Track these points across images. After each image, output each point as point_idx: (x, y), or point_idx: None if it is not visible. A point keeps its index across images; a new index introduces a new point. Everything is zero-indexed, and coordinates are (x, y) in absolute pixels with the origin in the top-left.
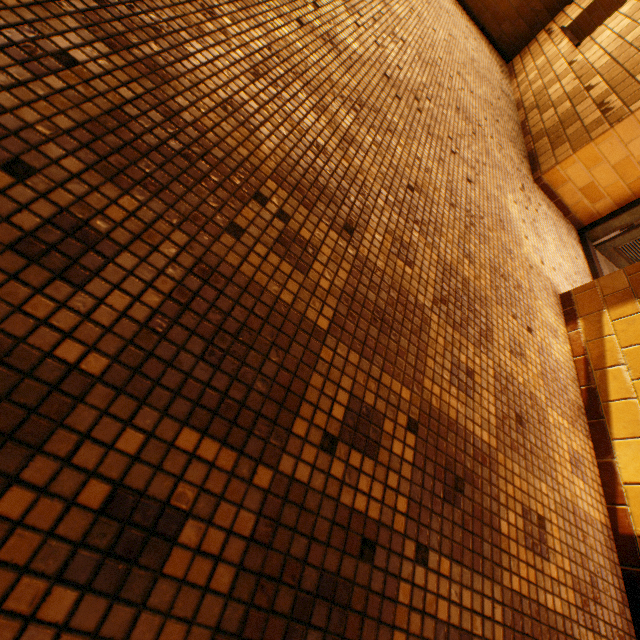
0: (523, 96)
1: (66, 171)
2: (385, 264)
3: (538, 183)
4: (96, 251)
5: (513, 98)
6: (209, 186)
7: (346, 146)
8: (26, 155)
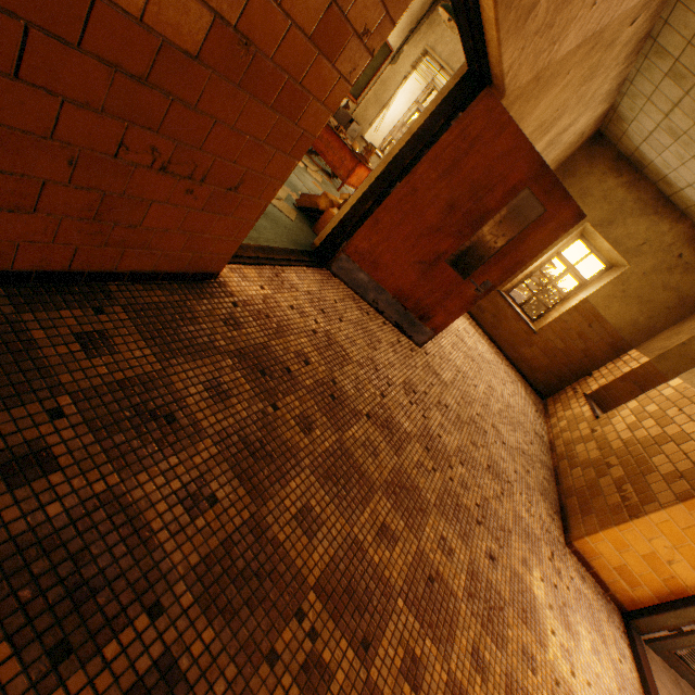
0: (555, 440)
1: (181, 604)
2: (392, 689)
3: (570, 547)
4: (173, 691)
5: (547, 437)
6: (266, 605)
7: (381, 536)
8: (164, 593)
